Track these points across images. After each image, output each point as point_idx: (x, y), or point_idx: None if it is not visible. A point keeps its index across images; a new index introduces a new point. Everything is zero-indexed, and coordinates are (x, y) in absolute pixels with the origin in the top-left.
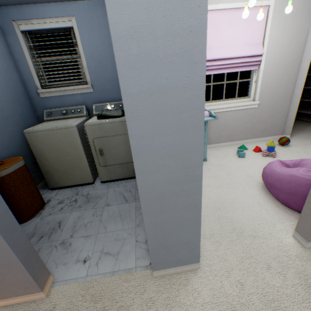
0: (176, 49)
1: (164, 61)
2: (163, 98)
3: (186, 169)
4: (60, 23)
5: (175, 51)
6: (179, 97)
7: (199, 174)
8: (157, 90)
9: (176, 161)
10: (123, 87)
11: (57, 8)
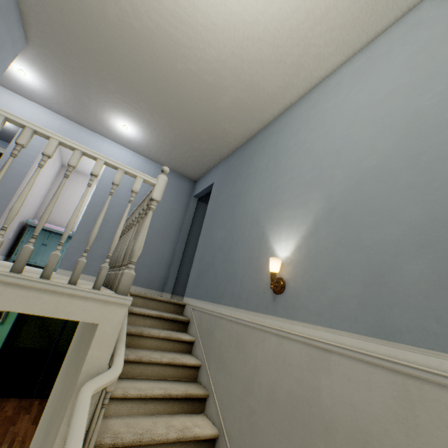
0: (23, 162)
1: (18, 163)
2: (12, 170)
3: (7, 194)
4: (2, 150)
5: (23, 163)
6: (18, 172)
7: (11, 199)
8: (11, 167)
9: (4, 189)
10: (0, 161)
11: (6, 145)
